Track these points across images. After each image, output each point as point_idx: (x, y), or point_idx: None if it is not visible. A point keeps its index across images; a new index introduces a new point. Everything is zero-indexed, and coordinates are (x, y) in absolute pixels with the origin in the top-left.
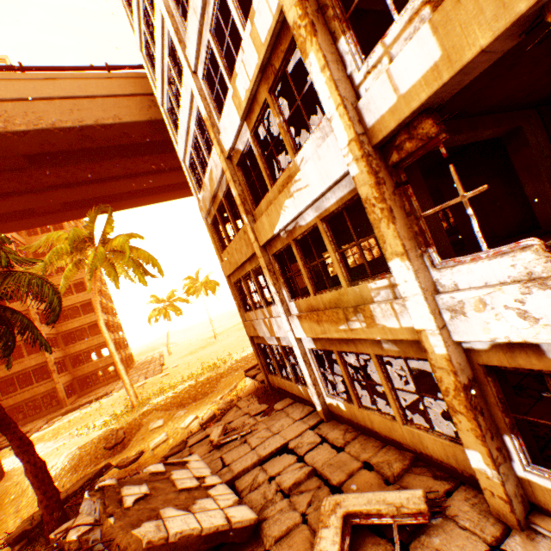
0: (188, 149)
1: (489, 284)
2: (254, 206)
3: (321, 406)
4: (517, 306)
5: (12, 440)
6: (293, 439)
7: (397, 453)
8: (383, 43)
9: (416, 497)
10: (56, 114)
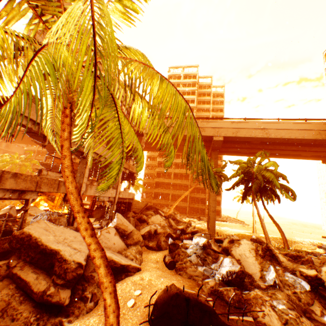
0: None
1: None
2: None
3: None
4: None
5: (275, 223)
6: None
7: None
8: None
9: None
10: (283, 134)
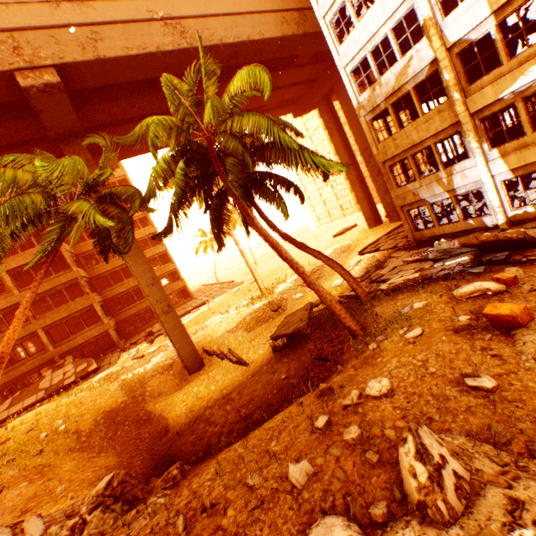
0: (359, 55)
1: None
2: (467, 85)
3: (505, 219)
4: None
5: (318, 255)
6: None
7: None
8: None
9: None
10: (221, 31)
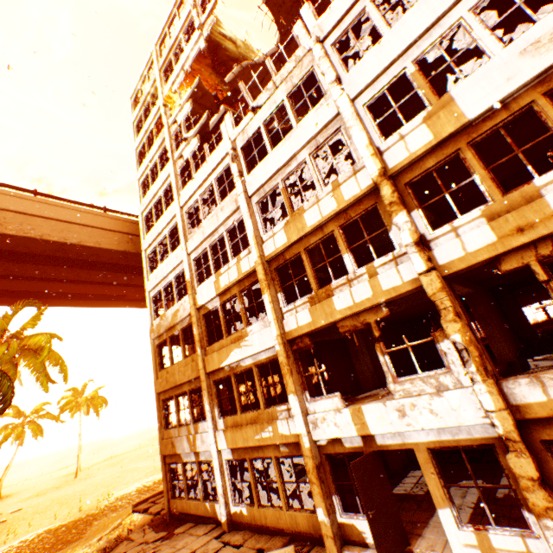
0: (158, 286)
1: (326, 410)
2: (208, 343)
3: (227, 516)
4: (334, 420)
5: None
6: (199, 547)
7: (281, 537)
8: (294, 304)
9: (290, 548)
10: (48, 229)
